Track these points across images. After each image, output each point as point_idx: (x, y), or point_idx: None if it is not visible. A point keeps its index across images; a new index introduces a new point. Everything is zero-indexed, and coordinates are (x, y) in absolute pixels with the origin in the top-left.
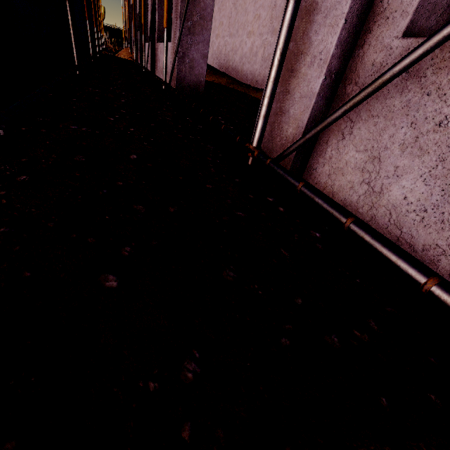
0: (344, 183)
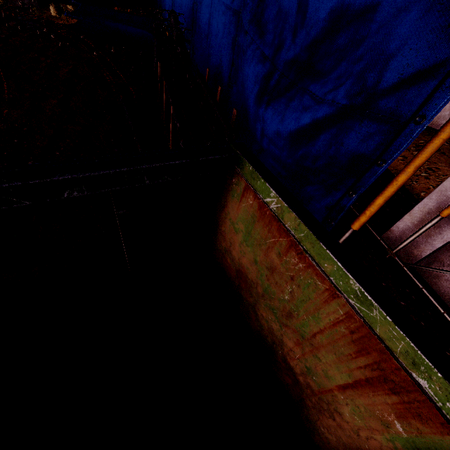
0: (438, 283)
